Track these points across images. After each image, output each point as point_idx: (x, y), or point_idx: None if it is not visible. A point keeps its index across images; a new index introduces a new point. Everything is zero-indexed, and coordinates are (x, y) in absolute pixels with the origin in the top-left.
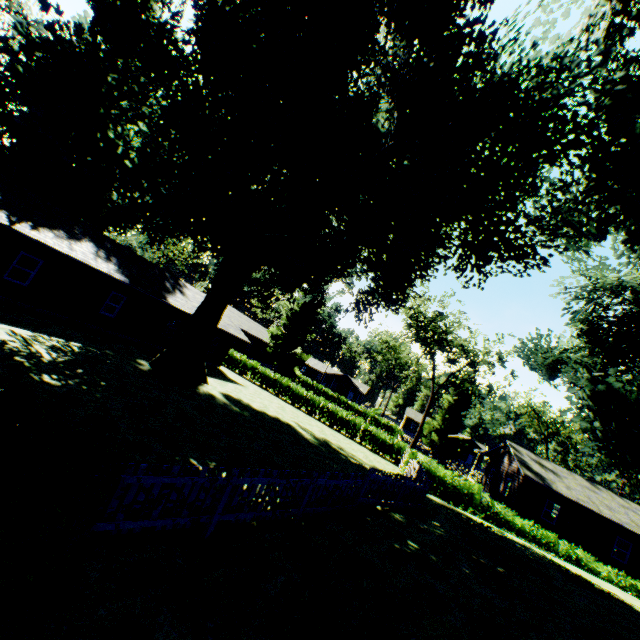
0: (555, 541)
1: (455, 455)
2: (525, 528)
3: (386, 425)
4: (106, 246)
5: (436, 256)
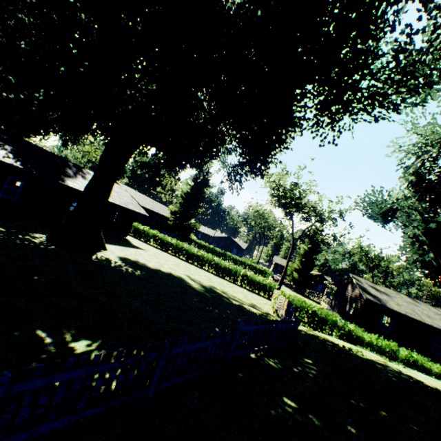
0: (396, 348)
1: (310, 286)
2: (372, 341)
3: (260, 270)
4: (1, 137)
5: (292, 126)
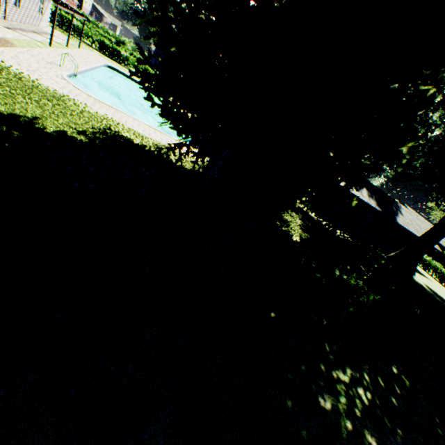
0: None
1: None
2: None
3: None
4: (368, 187)
5: None
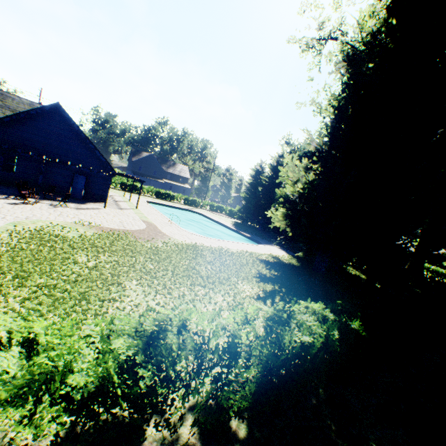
0: None
1: None
2: None
3: None
4: None
5: None
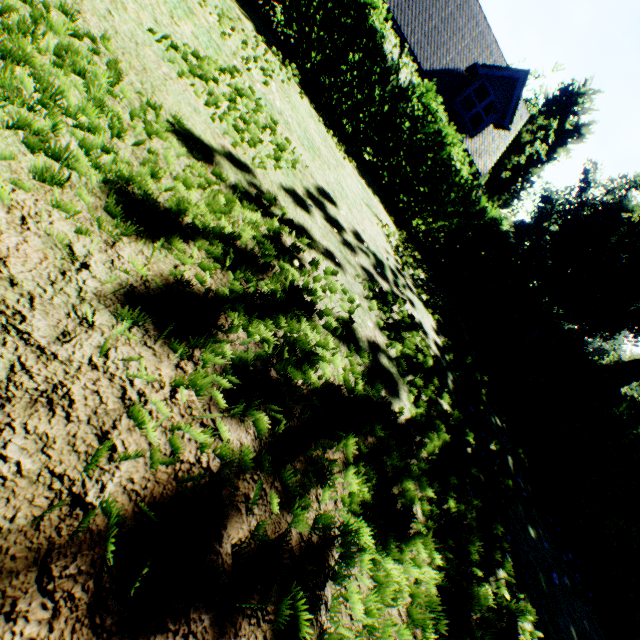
0: None
1: None
2: None
3: None
4: None
5: None
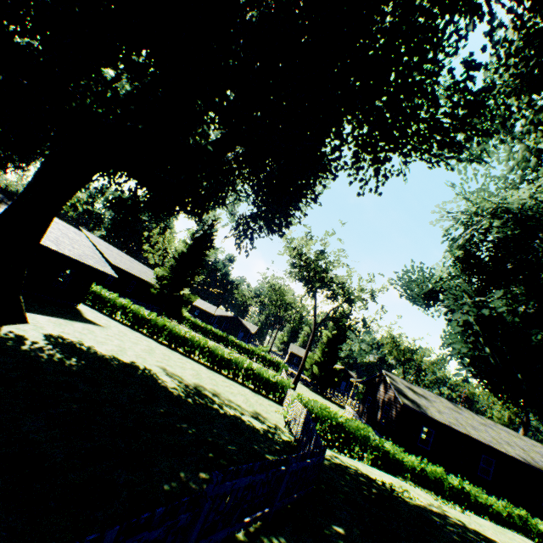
0: (443, 476)
1: (333, 385)
2: (415, 467)
3: (272, 361)
4: None
5: (323, 170)
